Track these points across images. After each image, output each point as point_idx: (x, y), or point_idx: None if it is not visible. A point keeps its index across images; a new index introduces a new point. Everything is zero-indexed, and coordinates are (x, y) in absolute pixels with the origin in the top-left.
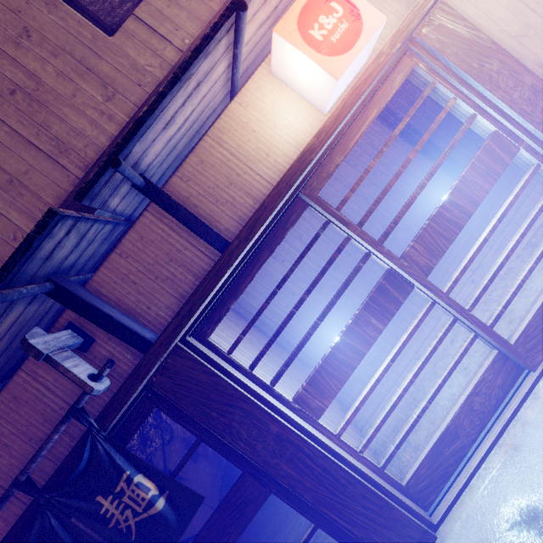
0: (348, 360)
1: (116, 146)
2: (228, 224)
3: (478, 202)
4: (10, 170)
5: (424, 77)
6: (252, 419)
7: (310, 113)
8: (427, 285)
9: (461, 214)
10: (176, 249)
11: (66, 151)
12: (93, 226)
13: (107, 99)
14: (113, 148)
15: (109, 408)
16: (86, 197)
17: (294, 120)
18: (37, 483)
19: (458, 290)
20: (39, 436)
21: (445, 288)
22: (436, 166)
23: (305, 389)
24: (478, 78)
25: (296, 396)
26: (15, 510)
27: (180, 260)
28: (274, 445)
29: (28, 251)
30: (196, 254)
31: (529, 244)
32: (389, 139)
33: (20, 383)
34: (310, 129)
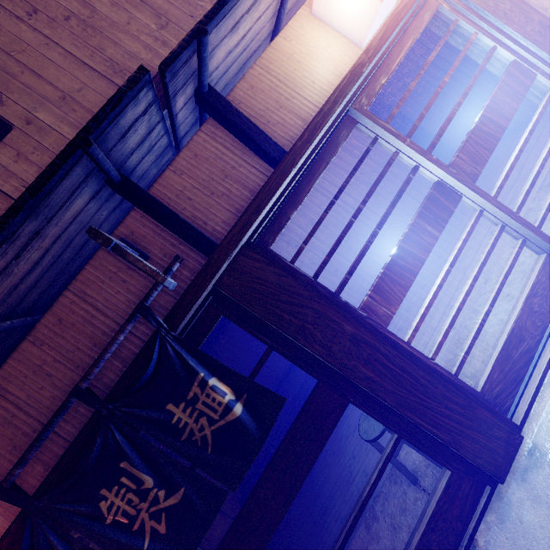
0: (409, 266)
1: (199, 23)
2: (280, 143)
3: (509, 118)
4: (63, 87)
5: (447, 17)
6: (325, 320)
7: (349, 48)
8: (476, 190)
9: (496, 128)
10: (231, 166)
11: (121, 71)
12: (159, 124)
13: (161, 27)
14: (196, 25)
15: (177, 309)
16: (170, 68)
17: (335, 53)
18: (84, 417)
19: (479, 243)
20: (87, 362)
21: (492, 194)
22: (469, 87)
23: (371, 296)
24: (495, 14)
25: (362, 304)
26: (57, 451)
27: (235, 177)
28: (350, 346)
29: (118, 106)
30: (251, 171)
31: (542, 187)
32: (424, 64)
33: (67, 304)
34: (350, 61)
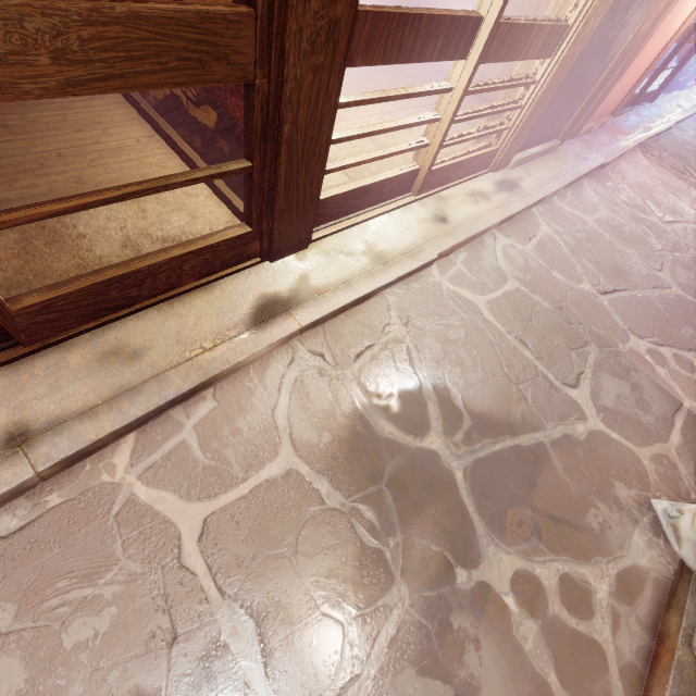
0: None
1: None
2: None
3: None
4: None
5: None
6: None
7: None
8: None
9: None
10: None
11: None
12: None
13: None
14: None
15: None
16: None
17: None
18: None
19: None
20: None
21: None
22: None
23: None
24: None
25: None
26: None
27: None
28: None
29: None
30: None
31: None
32: None
33: None
34: None
